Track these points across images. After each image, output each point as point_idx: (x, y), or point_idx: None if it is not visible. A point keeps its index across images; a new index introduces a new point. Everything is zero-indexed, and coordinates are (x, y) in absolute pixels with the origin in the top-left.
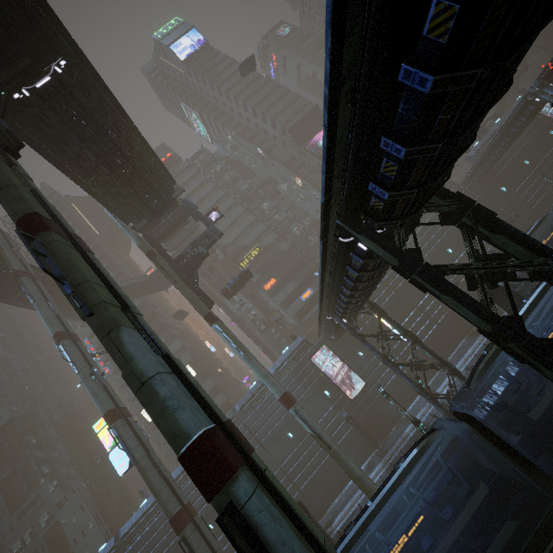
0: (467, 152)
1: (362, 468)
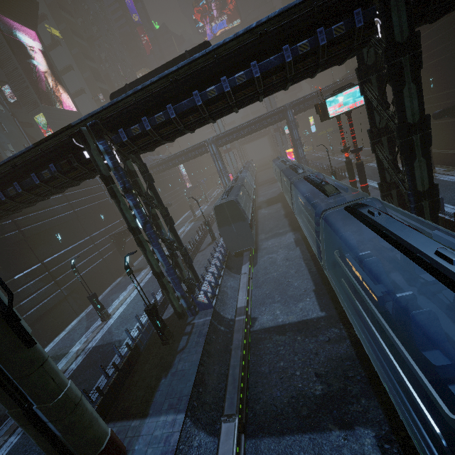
0: (144, 158)
1: None
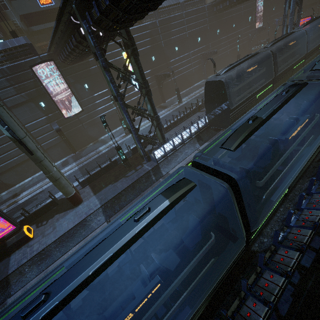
0: None
1: (58, 163)
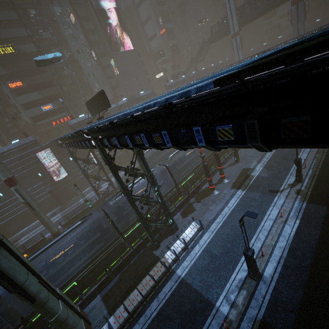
0: (167, 82)
1: (48, 214)
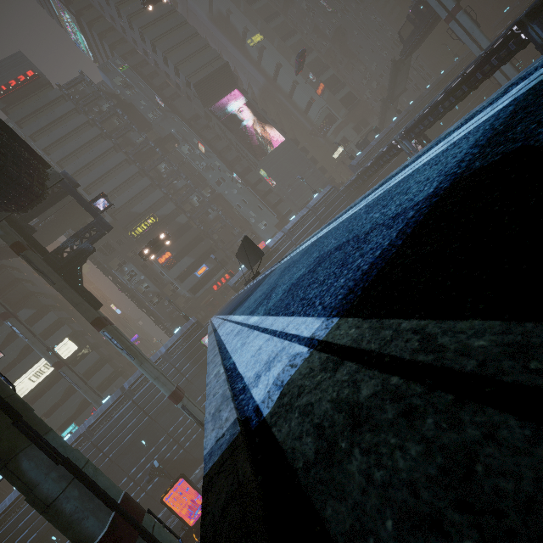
0: (351, 159)
1: None
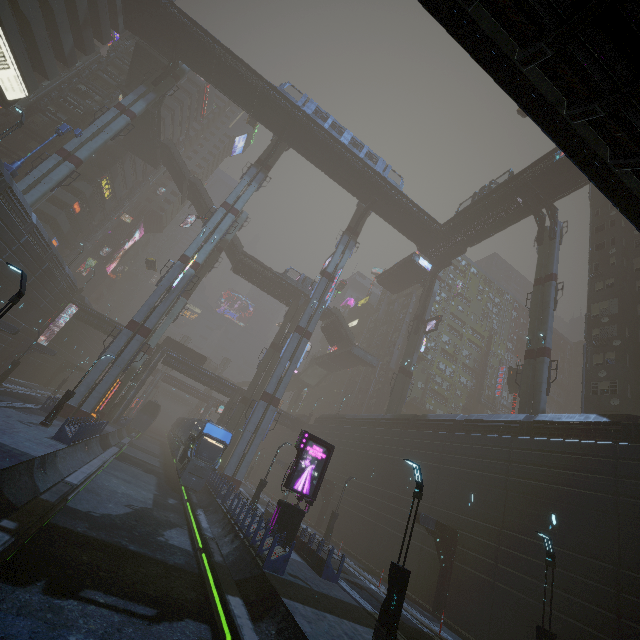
0: None
1: None
